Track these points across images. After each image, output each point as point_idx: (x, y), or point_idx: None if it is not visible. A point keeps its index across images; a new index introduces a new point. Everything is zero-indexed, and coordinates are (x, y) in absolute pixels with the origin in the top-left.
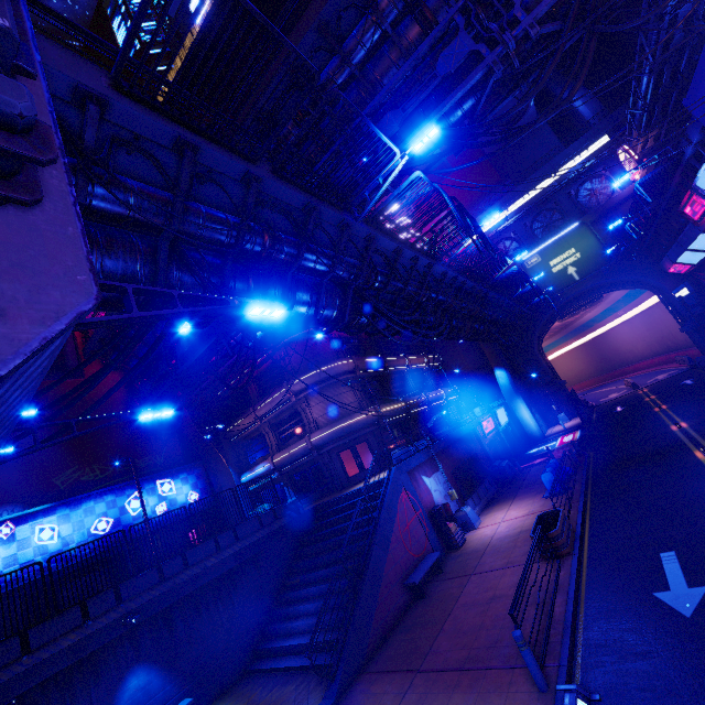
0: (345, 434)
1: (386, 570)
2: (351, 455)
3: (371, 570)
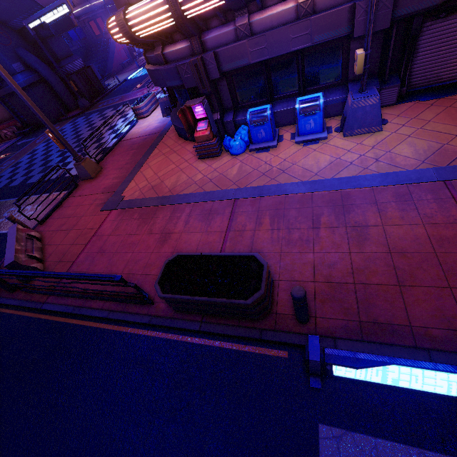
0: (90, 12)
1: (114, 60)
2: (95, 24)
3: (110, 58)
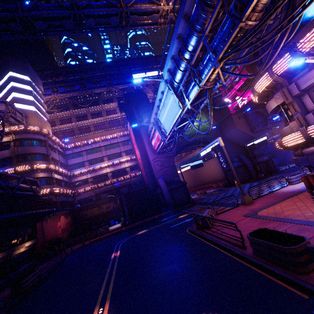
0: None
1: (291, 156)
2: None
3: (288, 156)
